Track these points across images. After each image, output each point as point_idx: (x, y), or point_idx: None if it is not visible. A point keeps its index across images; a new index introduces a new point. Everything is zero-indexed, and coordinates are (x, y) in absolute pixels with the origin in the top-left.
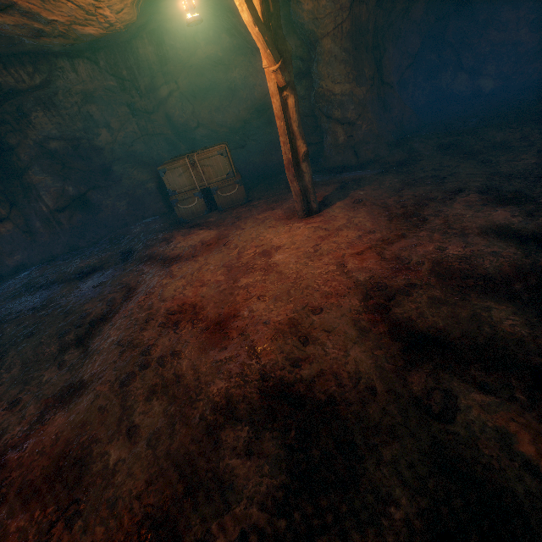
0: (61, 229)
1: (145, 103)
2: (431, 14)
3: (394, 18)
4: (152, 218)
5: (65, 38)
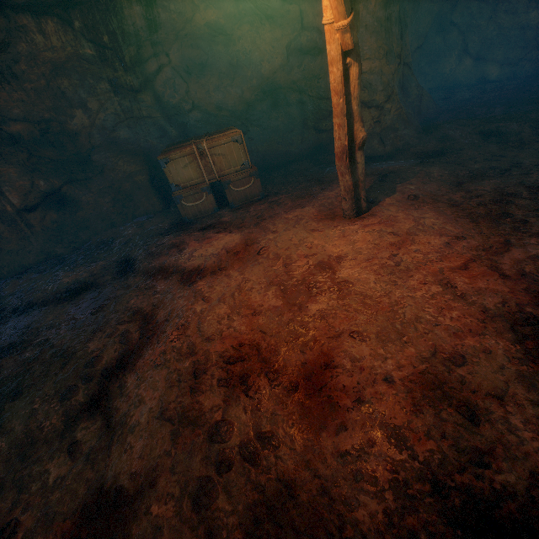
0: (32, 233)
1: (130, 79)
2: None
3: None
4: (145, 216)
5: None
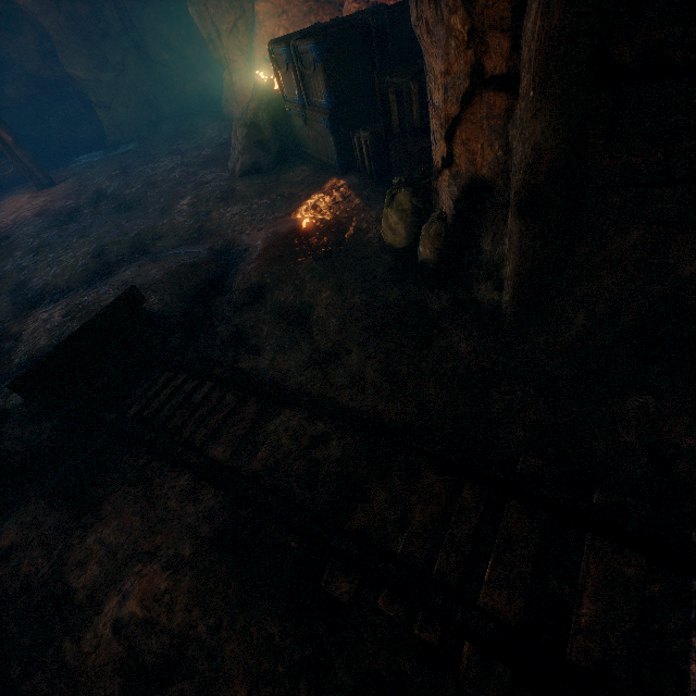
0: None
1: None
2: None
3: None
4: None
5: None
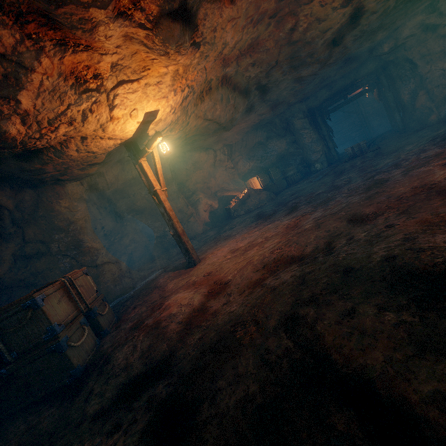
0: None
1: None
2: None
3: None
4: None
5: None
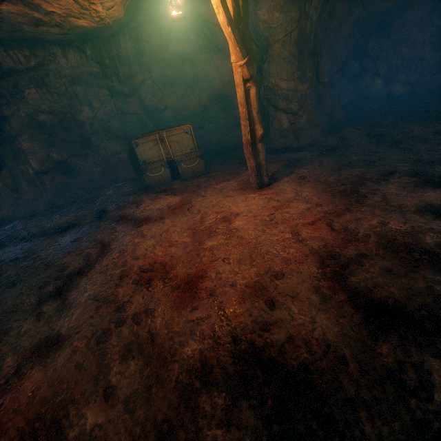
0: (44, 189)
1: (122, 87)
2: (357, 32)
3: (329, 32)
4: (123, 182)
5: (60, 28)
